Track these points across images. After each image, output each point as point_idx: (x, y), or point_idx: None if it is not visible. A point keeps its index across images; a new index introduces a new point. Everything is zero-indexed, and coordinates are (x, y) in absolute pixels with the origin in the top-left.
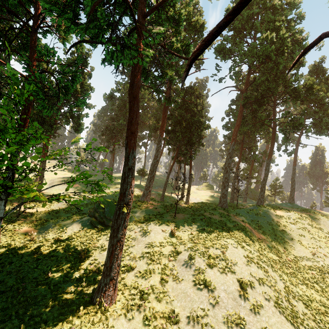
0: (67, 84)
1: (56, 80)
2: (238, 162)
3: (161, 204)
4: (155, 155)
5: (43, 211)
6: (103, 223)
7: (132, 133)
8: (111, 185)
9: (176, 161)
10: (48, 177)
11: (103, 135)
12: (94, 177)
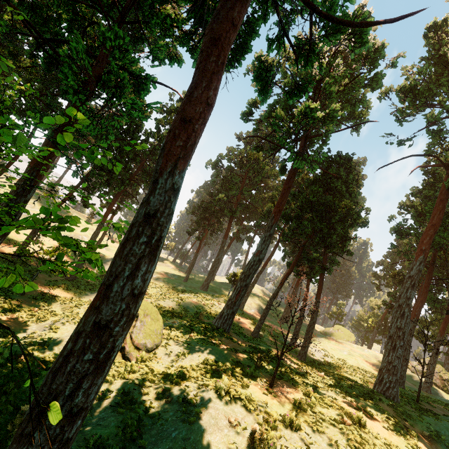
0: (123, 77)
1: (116, 81)
2: (420, 302)
3: (249, 345)
4: (258, 248)
5: (63, 297)
6: (121, 350)
7: (186, 123)
8: (184, 287)
9: (294, 272)
10: (109, 254)
11: (193, 214)
12: (168, 270)
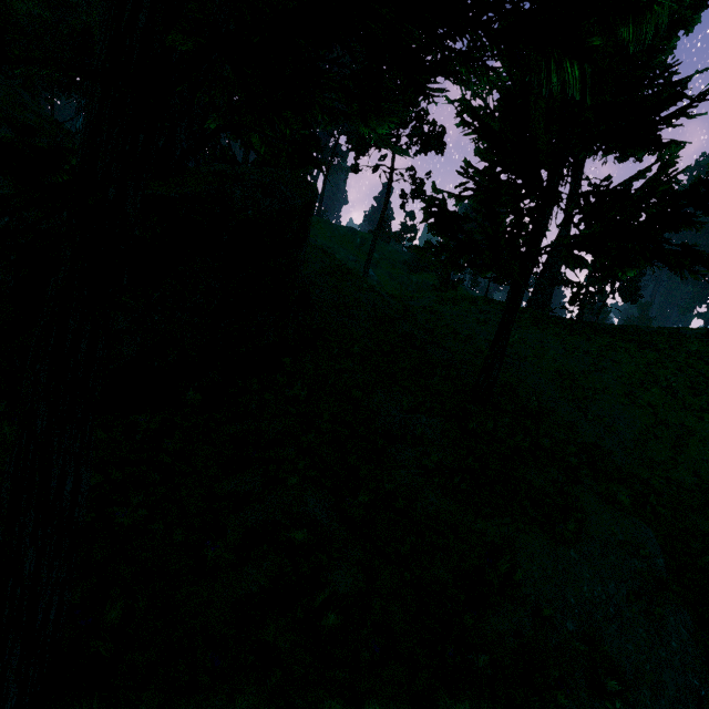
0: None
1: None
2: None
3: None
4: None
5: None
6: None
7: None
8: None
9: None
10: None
11: None
12: None
